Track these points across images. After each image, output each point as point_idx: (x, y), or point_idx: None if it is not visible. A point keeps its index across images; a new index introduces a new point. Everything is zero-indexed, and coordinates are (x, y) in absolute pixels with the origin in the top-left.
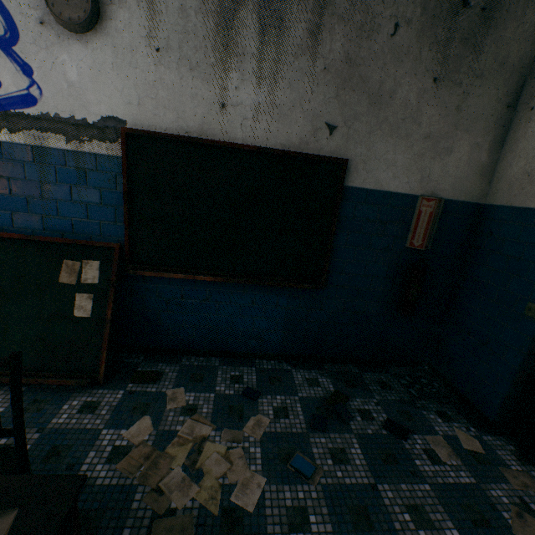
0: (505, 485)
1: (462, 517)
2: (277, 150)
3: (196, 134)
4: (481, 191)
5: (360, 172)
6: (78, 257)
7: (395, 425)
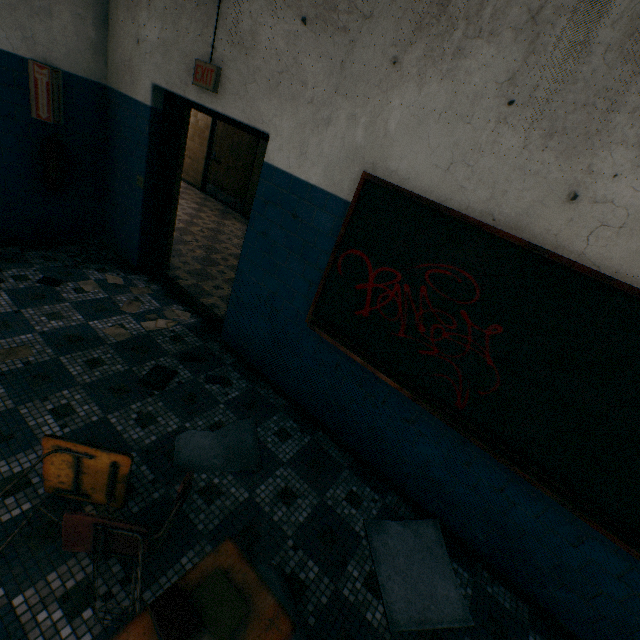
0: (130, 294)
1: (90, 311)
2: None
3: None
4: (101, 72)
5: None
6: None
7: (51, 279)
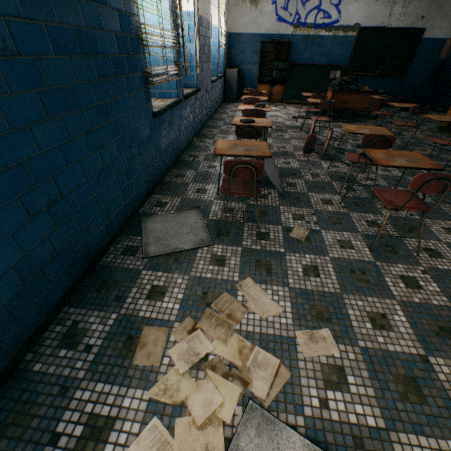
0: None
1: None
2: (403, 28)
3: (379, 26)
4: None
5: (428, 32)
6: (334, 70)
7: None
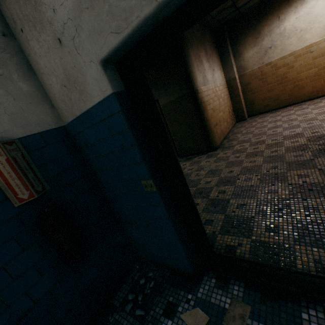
0: None
1: None
2: None
3: None
4: (52, 116)
5: None
6: None
7: None
